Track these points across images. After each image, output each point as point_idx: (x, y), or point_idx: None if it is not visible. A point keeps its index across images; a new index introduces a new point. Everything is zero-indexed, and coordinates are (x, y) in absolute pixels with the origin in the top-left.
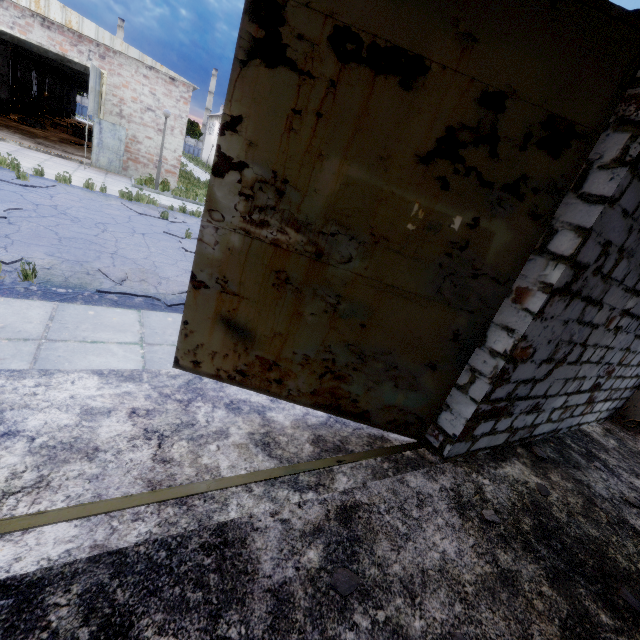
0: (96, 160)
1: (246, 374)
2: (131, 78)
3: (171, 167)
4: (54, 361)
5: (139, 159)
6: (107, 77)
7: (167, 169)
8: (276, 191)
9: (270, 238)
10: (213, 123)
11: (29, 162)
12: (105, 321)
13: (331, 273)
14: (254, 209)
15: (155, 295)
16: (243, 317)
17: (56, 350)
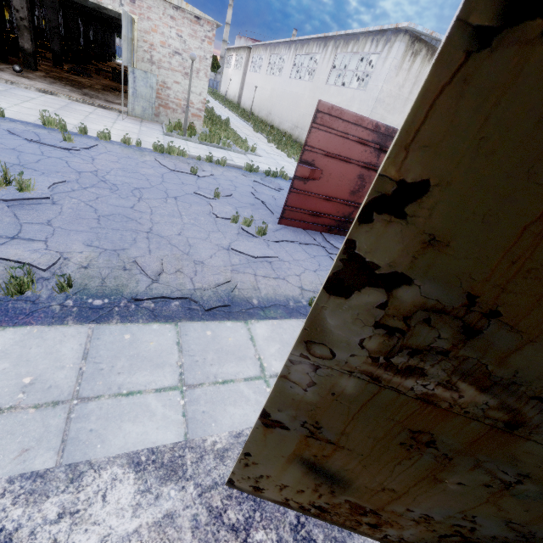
0: (132, 109)
1: (326, 510)
2: (159, 21)
3: (197, 111)
4: (85, 443)
5: (168, 105)
6: (138, 22)
7: (193, 113)
8: (461, 327)
9: (418, 391)
10: (230, 56)
11: (76, 118)
12: (141, 350)
13: (525, 449)
14: (399, 349)
15: (191, 294)
16: (336, 465)
17: (88, 418)
